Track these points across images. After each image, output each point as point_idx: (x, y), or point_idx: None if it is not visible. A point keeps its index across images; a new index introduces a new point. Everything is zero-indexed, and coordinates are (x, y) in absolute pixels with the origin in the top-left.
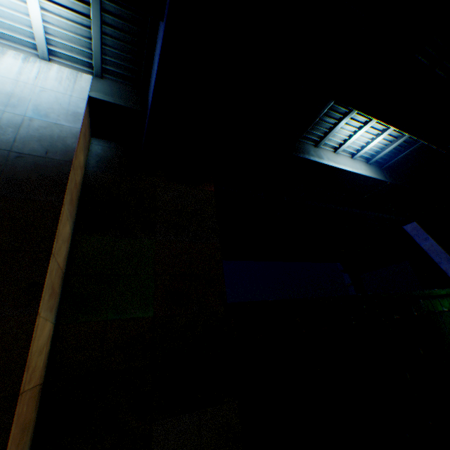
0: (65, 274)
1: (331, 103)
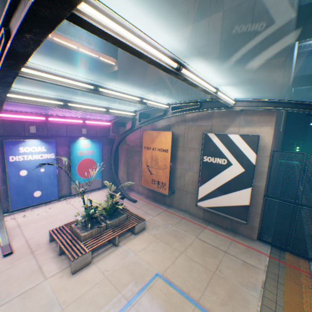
0: None
1: None
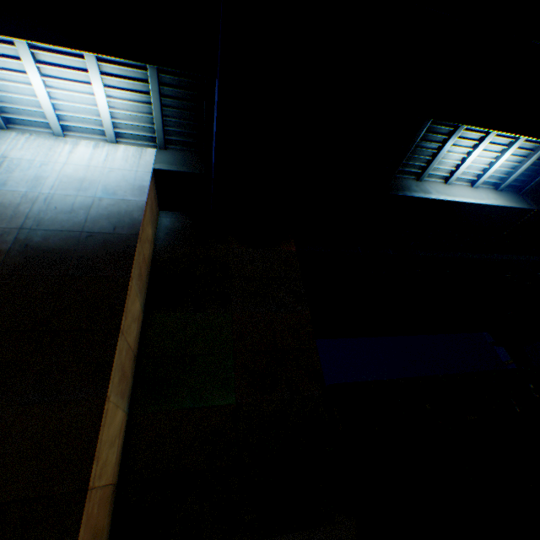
0: (137, 357)
1: (427, 123)
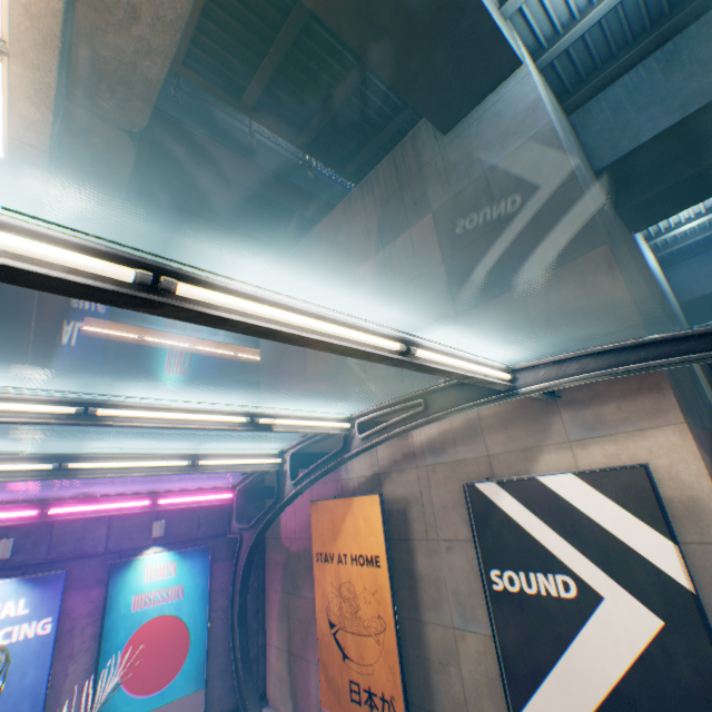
0: None
1: None
